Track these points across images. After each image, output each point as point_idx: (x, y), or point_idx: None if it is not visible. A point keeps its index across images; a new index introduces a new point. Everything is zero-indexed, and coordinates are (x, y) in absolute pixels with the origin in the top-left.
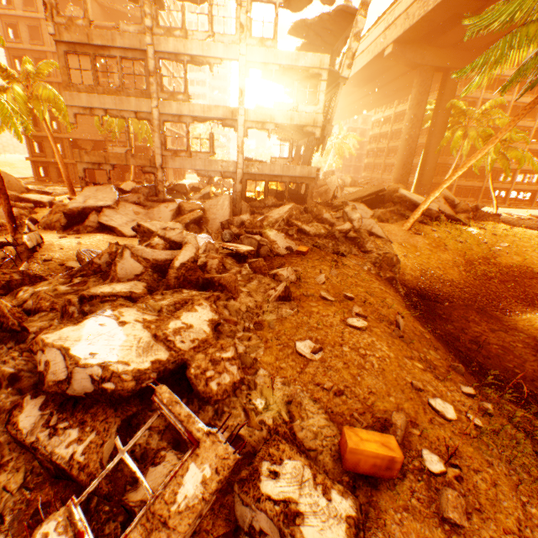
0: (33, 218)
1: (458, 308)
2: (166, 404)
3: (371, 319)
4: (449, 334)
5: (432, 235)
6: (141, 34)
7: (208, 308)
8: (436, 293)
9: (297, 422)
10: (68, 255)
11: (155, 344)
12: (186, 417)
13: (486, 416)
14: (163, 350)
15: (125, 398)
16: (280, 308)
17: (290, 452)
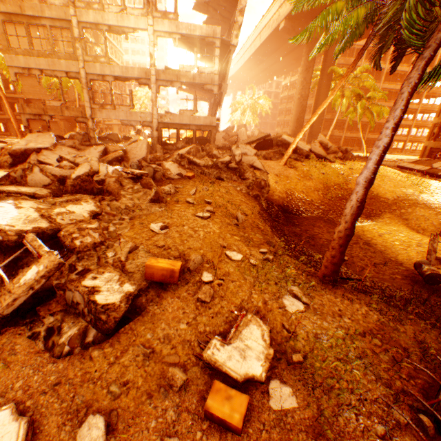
0: None
1: (310, 219)
2: (30, 242)
3: (219, 215)
4: (293, 232)
5: (302, 169)
6: (66, 7)
7: (92, 204)
8: (296, 209)
9: (129, 261)
10: None
11: (40, 219)
12: (38, 246)
13: (266, 262)
14: (46, 223)
15: (12, 248)
16: (151, 207)
17: (112, 270)
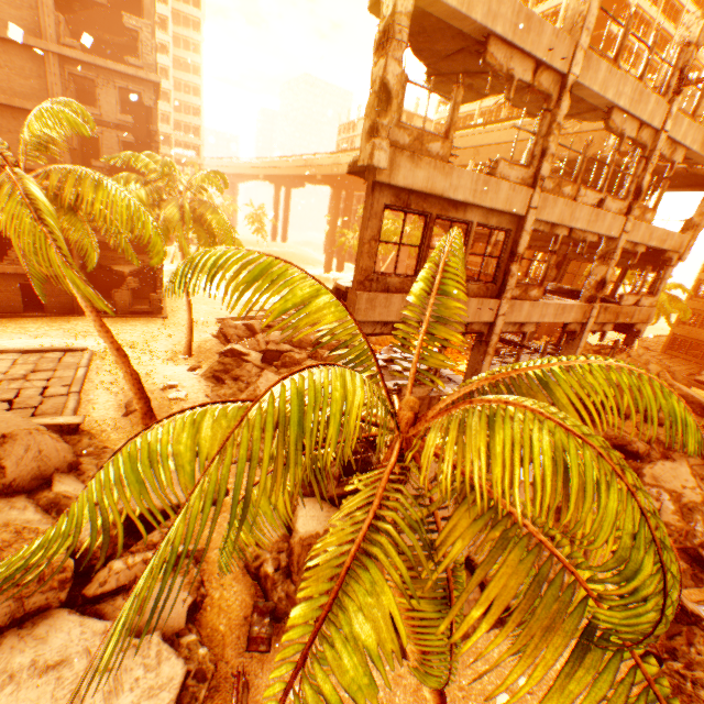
0: (269, 604)
1: None
2: None
3: None
4: None
5: None
6: (526, 187)
7: None
8: None
9: None
10: None
11: None
12: None
13: None
14: None
15: None
16: None
17: None
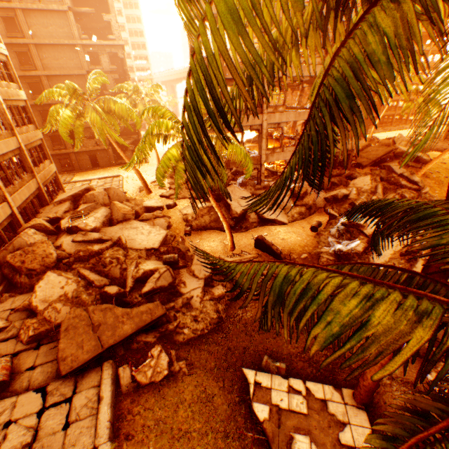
0: (189, 224)
1: None
2: None
3: None
4: None
5: (432, 176)
6: None
7: None
8: None
9: None
10: (293, 250)
11: None
12: None
13: None
14: None
15: None
16: None
17: None
